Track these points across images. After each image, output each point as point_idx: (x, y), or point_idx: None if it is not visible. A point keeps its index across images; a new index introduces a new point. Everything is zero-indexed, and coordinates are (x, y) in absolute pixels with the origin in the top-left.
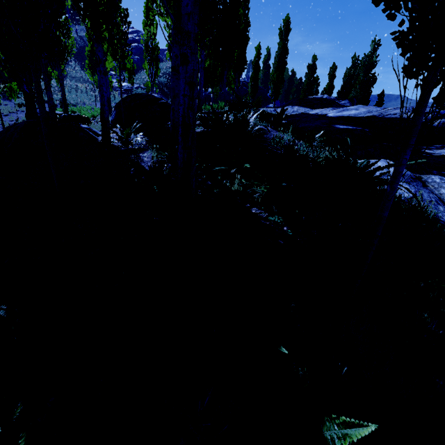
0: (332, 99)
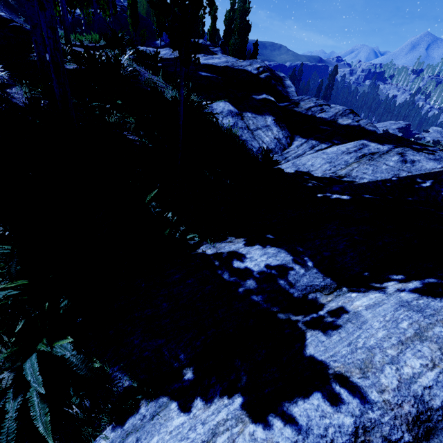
0: (205, 46)
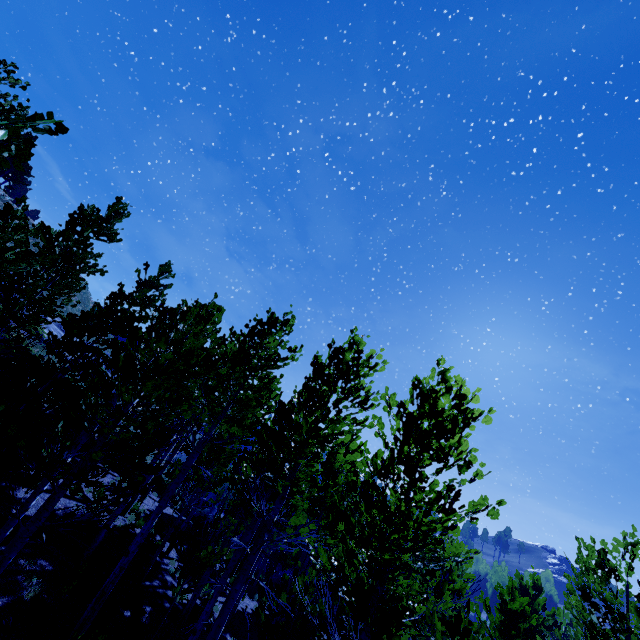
0: None
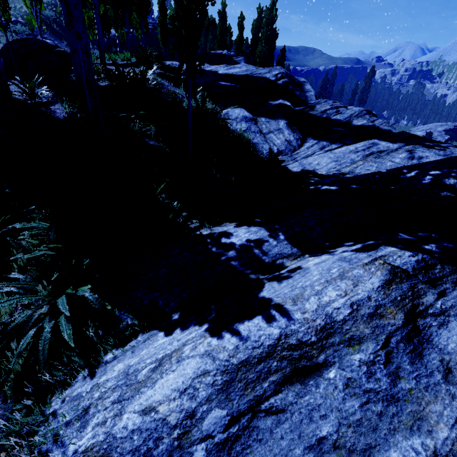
0: (228, 56)
